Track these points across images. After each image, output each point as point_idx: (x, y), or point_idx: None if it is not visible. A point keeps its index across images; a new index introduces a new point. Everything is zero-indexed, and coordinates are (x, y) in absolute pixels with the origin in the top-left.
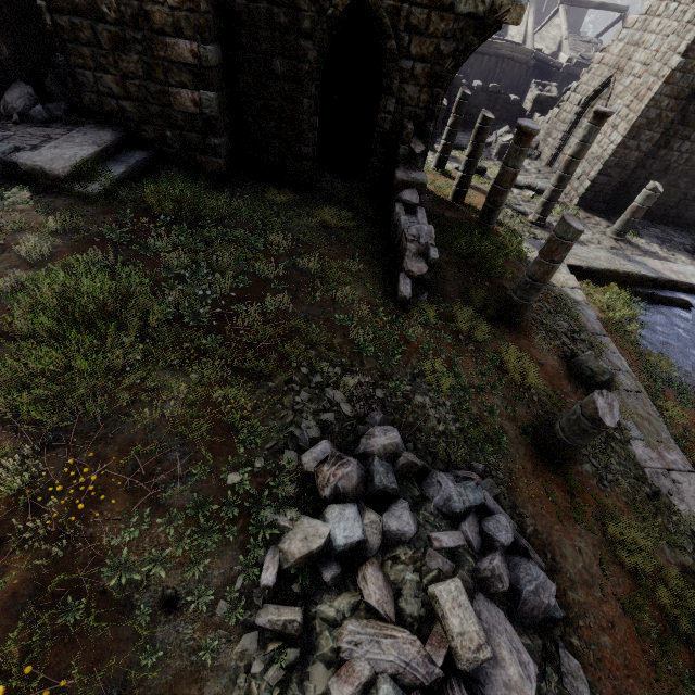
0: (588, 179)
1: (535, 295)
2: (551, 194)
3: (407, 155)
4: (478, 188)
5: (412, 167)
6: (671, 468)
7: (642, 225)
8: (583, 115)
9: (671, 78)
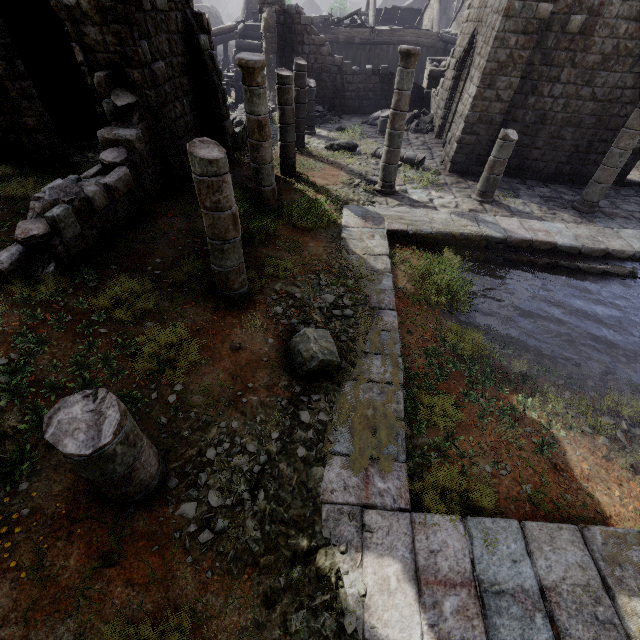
0: (455, 141)
1: (225, 259)
2: (386, 156)
3: (116, 111)
4: (334, 162)
5: (125, 124)
6: (370, 504)
7: (528, 185)
8: (460, 78)
9: (511, 10)
